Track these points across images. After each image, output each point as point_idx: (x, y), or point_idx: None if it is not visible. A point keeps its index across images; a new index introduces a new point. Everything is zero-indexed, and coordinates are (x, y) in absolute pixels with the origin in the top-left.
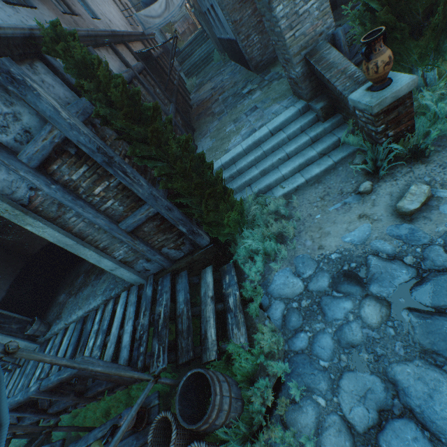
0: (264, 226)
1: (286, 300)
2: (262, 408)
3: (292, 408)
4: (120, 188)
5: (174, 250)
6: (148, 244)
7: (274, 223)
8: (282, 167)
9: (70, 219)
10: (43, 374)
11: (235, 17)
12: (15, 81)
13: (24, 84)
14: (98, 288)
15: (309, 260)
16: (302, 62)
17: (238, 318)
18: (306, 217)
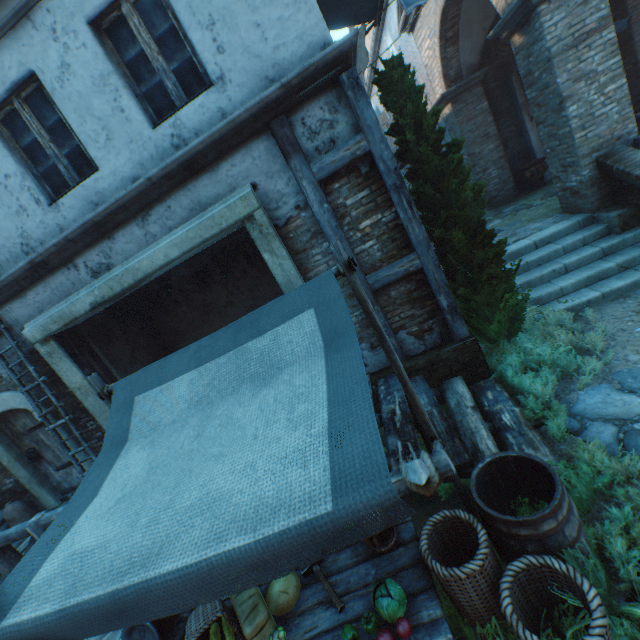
0: (542, 339)
1: (617, 421)
2: (635, 554)
3: None
4: (390, 227)
5: (414, 338)
6: (386, 317)
7: (563, 331)
8: (557, 281)
9: (313, 257)
10: None
11: (474, 150)
12: (357, 87)
13: (363, 92)
14: None
15: None
16: (591, 165)
17: (529, 436)
18: (615, 332)
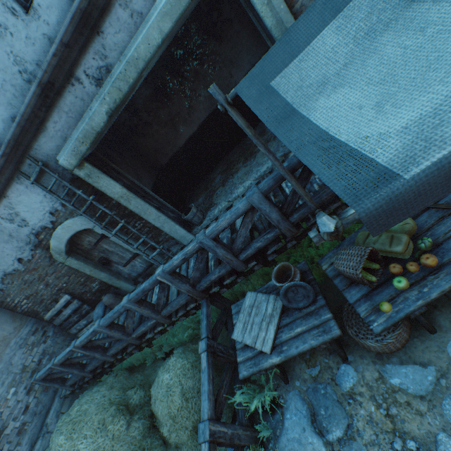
0: None
1: None
2: None
3: None
4: None
5: None
6: None
7: None
8: None
9: None
10: (224, 239)
11: None
12: None
13: None
14: (258, 160)
15: None
16: None
17: None
18: None
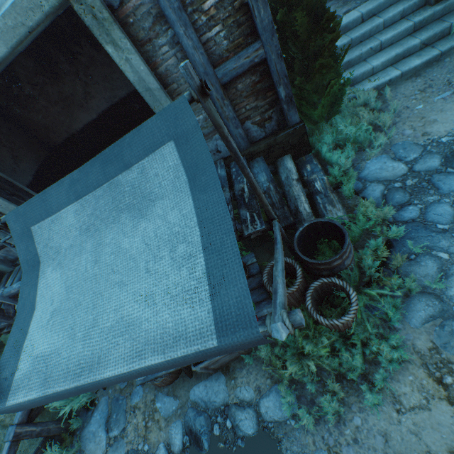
0: (351, 118)
1: (386, 182)
2: (377, 263)
3: (407, 264)
4: (235, 7)
5: (257, 127)
6: (234, 110)
7: (367, 112)
8: (372, 60)
9: (160, 49)
10: None
11: None
12: None
13: None
14: None
15: (412, 145)
16: None
17: (330, 197)
18: (401, 110)
